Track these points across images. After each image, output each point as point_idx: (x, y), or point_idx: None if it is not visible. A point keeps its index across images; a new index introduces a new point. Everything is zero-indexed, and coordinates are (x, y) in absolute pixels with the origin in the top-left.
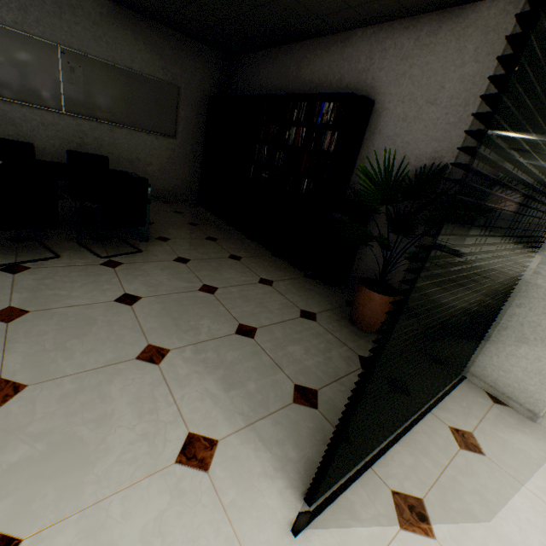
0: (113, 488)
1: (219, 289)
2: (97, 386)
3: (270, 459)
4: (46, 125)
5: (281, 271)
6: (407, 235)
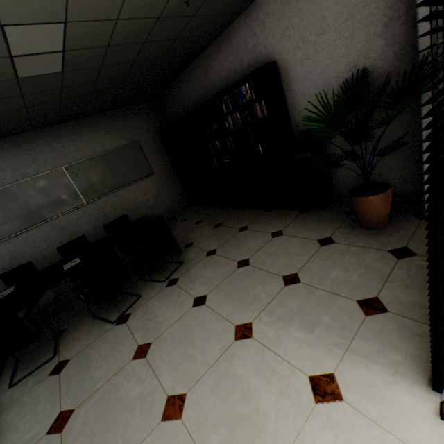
0: (289, 440)
1: (250, 259)
2: (226, 373)
3: (381, 369)
4: (81, 218)
5: (281, 219)
6: (366, 138)
